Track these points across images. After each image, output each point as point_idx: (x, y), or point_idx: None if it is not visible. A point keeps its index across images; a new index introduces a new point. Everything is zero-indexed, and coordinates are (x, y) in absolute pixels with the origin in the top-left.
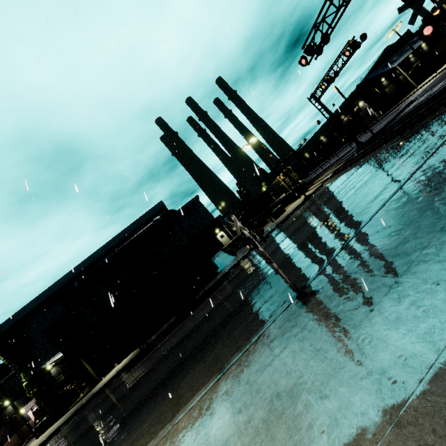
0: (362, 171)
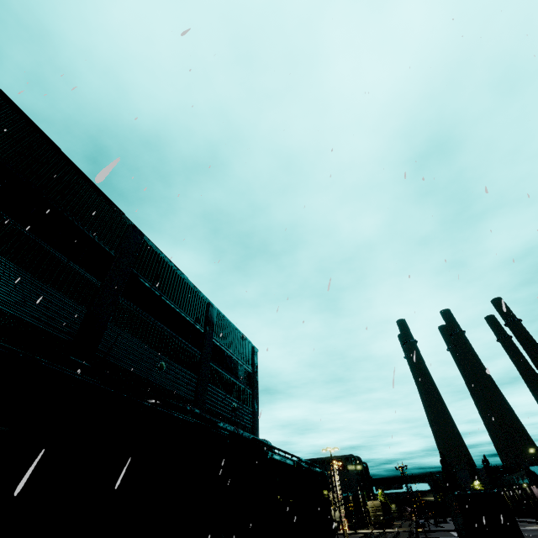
0: None
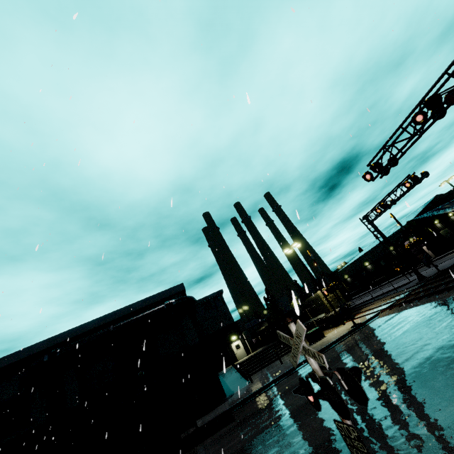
0: (449, 310)
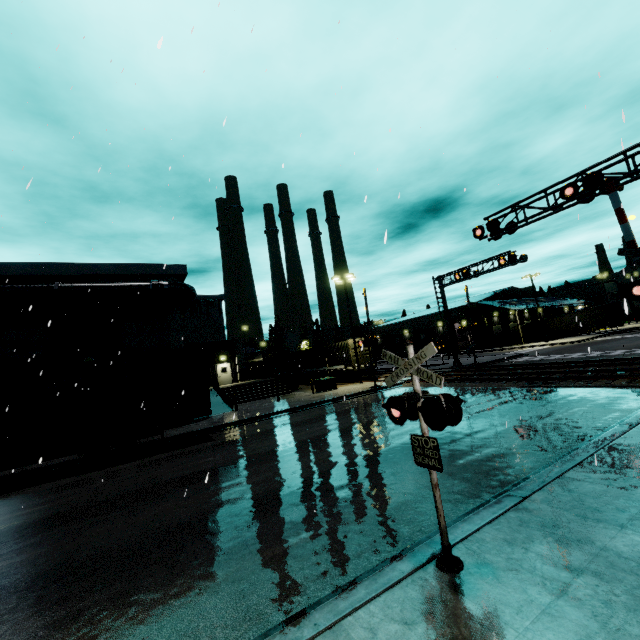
0: (476, 398)
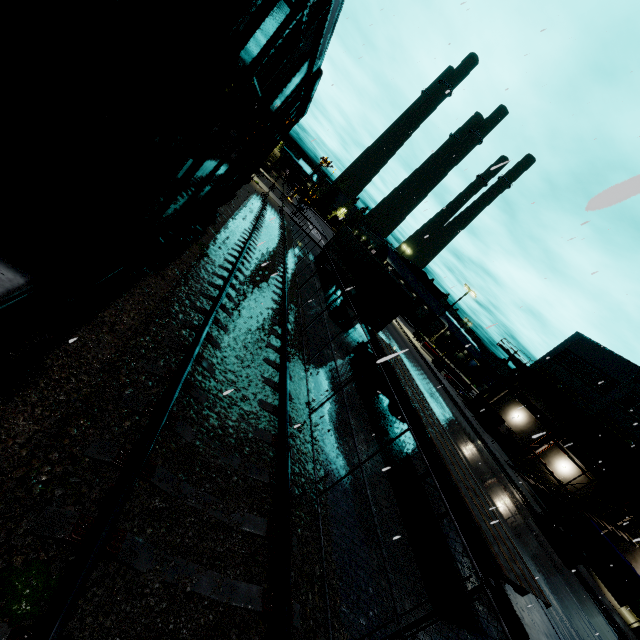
0: None
